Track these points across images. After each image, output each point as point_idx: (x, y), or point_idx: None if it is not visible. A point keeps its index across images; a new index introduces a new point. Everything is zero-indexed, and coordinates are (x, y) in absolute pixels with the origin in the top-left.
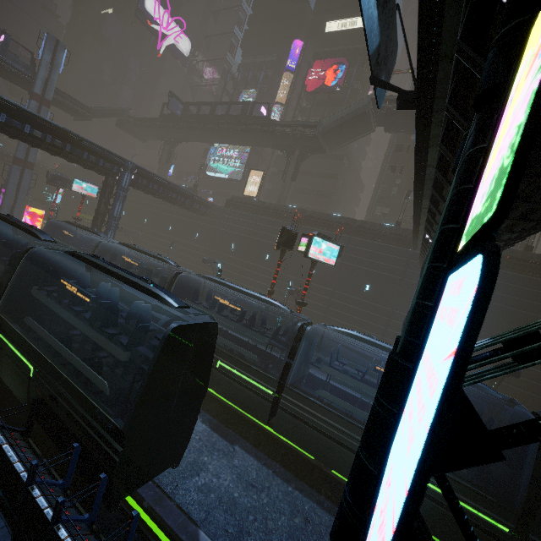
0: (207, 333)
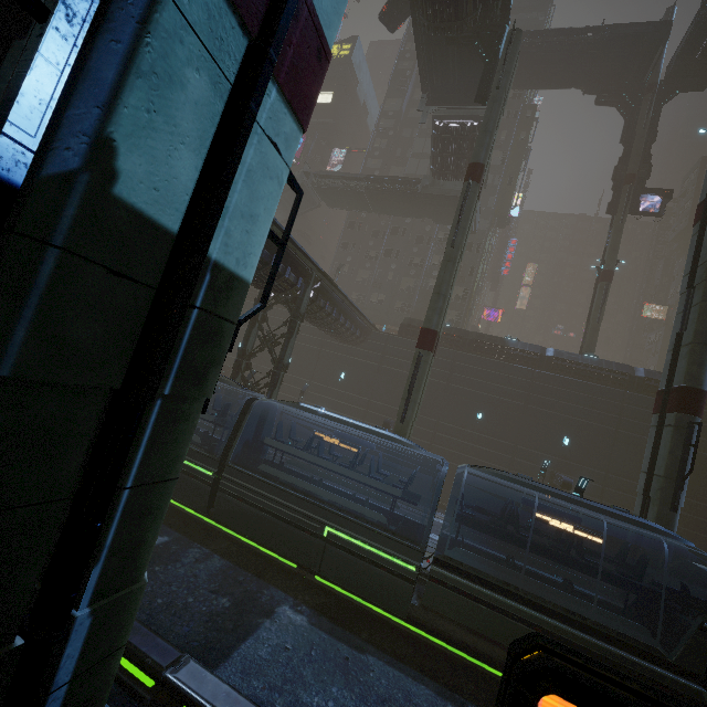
0: None
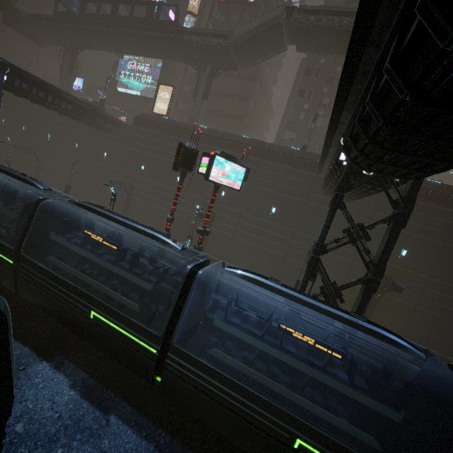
0: None
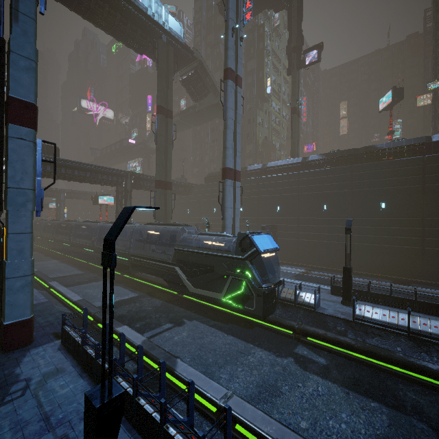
0: None
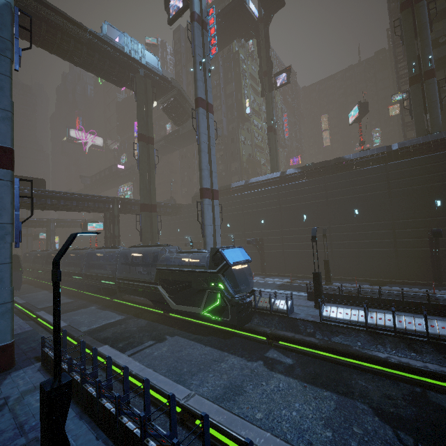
0: (14, 257)
